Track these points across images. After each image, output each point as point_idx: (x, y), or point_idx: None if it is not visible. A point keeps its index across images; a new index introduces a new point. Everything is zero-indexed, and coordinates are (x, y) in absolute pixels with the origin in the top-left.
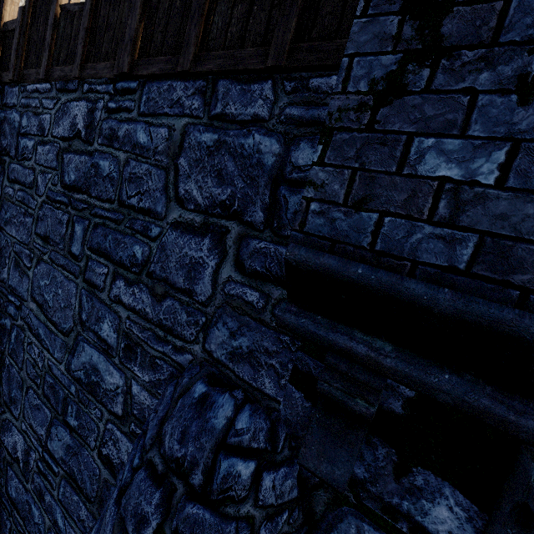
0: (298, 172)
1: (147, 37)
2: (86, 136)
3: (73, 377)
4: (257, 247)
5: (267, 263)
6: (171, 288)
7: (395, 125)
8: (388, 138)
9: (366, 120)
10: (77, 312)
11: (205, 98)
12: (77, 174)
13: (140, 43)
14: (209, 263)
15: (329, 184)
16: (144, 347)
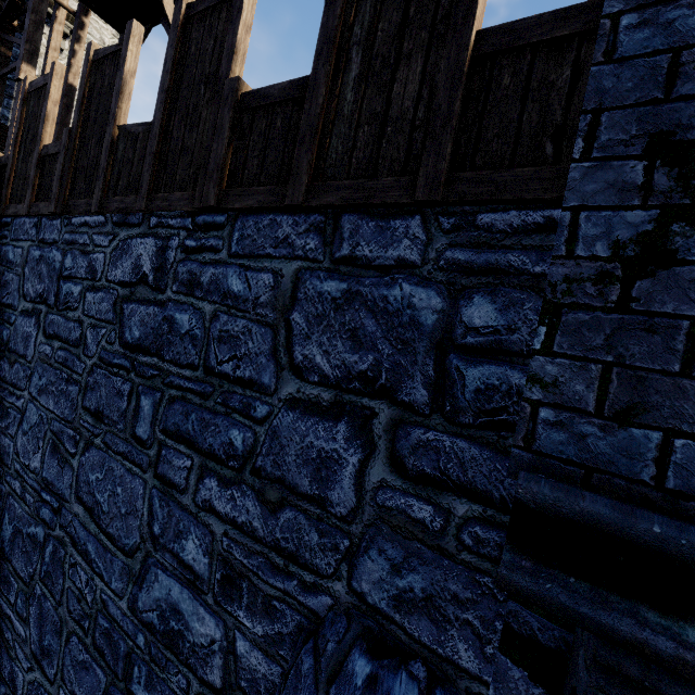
0: (475, 335)
1: (238, 162)
2: (155, 281)
3: (141, 621)
4: (422, 439)
5: (441, 462)
6: (291, 493)
7: (667, 305)
8: (657, 322)
9: (615, 296)
10: (145, 522)
11: (325, 237)
12: (142, 330)
13: (229, 170)
14: (347, 459)
15: (567, 383)
16: (253, 580)
